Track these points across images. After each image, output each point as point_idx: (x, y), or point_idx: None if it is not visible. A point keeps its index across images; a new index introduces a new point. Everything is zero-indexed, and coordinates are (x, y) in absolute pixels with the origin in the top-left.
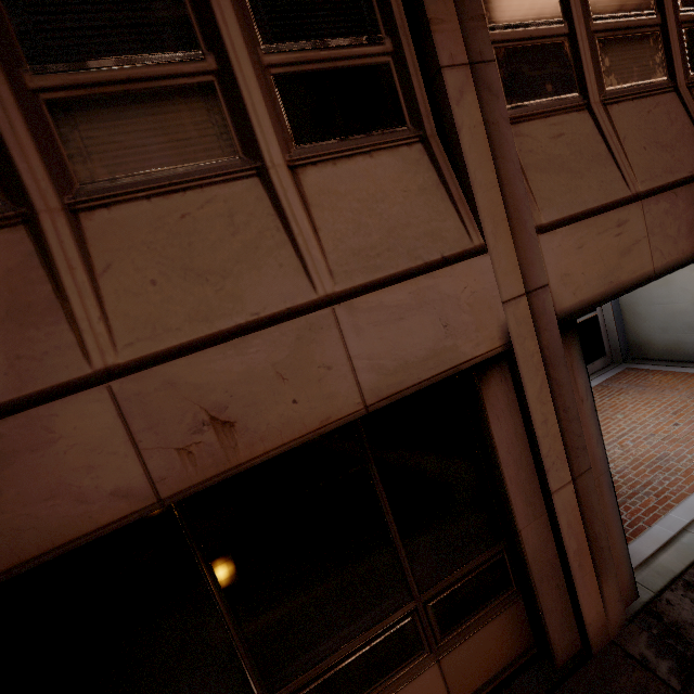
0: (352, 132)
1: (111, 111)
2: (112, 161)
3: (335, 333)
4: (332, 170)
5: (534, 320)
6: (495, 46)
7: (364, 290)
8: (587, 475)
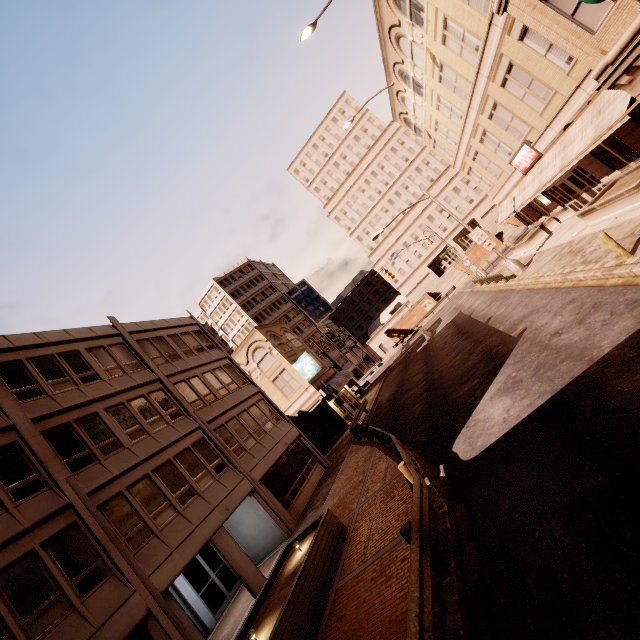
0: (95, 584)
1: (40, 618)
2: (41, 629)
3: (102, 635)
4: (92, 597)
5: (155, 599)
6: (126, 540)
7: (107, 620)
8: (186, 631)
